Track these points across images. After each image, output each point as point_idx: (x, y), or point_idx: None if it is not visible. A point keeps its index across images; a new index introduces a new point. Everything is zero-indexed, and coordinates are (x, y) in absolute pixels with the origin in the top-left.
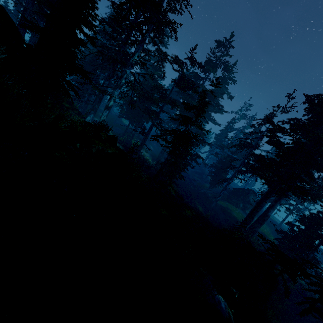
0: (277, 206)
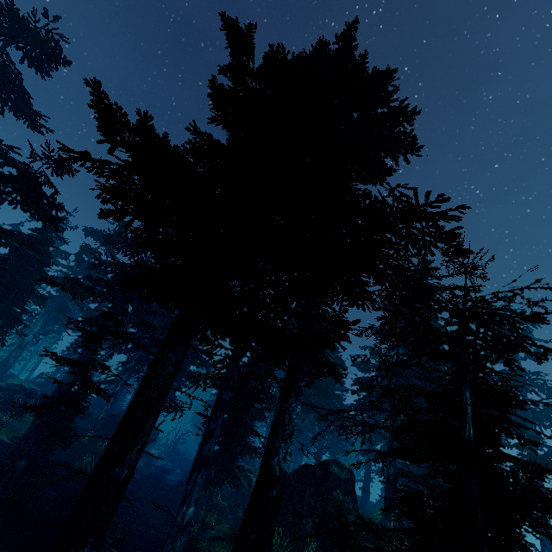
0: (295, 414)
